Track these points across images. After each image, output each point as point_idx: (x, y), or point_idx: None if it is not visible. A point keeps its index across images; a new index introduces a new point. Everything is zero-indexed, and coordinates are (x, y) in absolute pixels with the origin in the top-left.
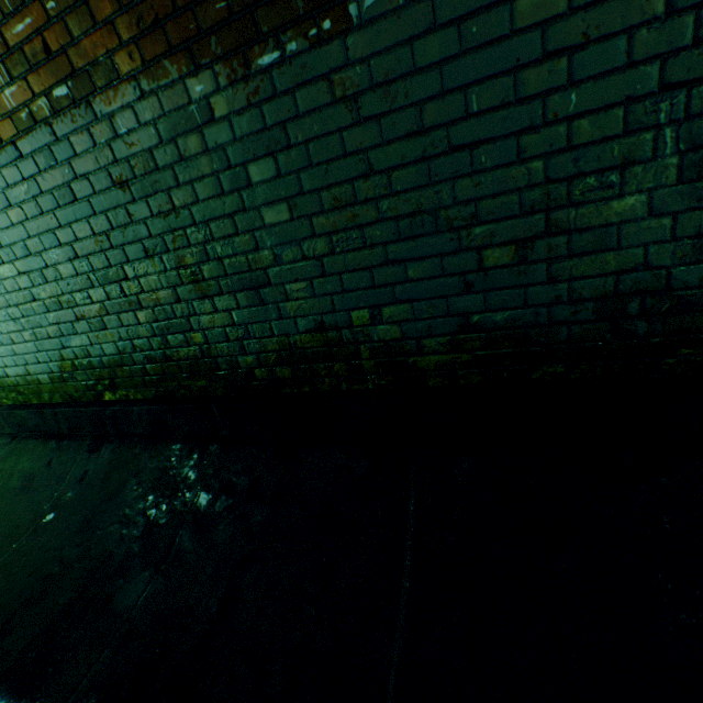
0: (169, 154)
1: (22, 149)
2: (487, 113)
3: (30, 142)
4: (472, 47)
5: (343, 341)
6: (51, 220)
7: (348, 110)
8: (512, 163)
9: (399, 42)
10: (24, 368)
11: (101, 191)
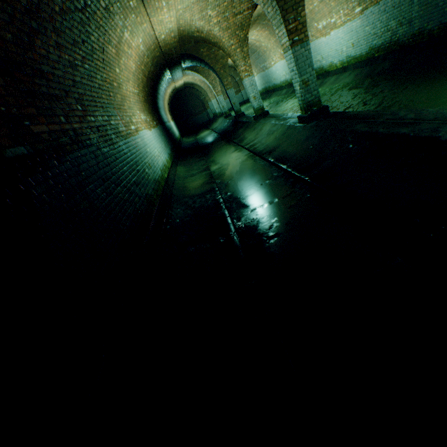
0: (402, 1)
1: (379, 4)
2: None
3: (381, 2)
4: None
5: (421, 31)
6: (379, 16)
7: None
8: None
9: None
10: (360, 52)
11: (389, 9)
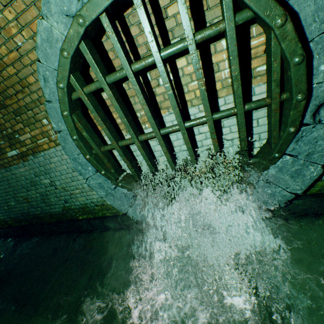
0: None
1: None
2: None
3: None
4: None
5: None
6: None
7: None
8: None
9: None
10: None
11: None
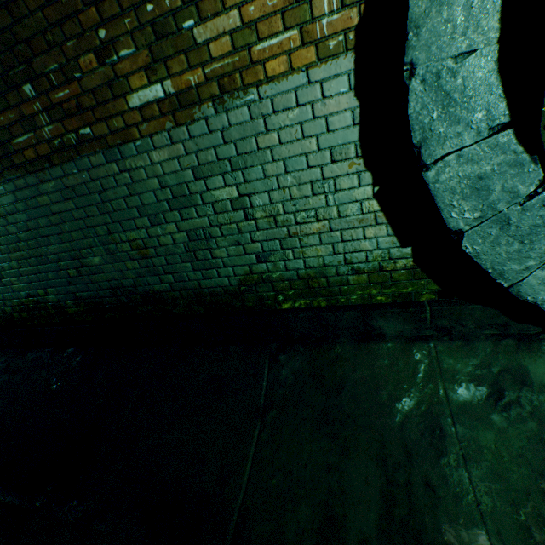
0: None
1: None
2: (47, 227)
3: None
4: (33, 208)
5: (40, 302)
6: None
7: (5, 220)
8: (62, 243)
9: (11, 203)
10: None
11: None
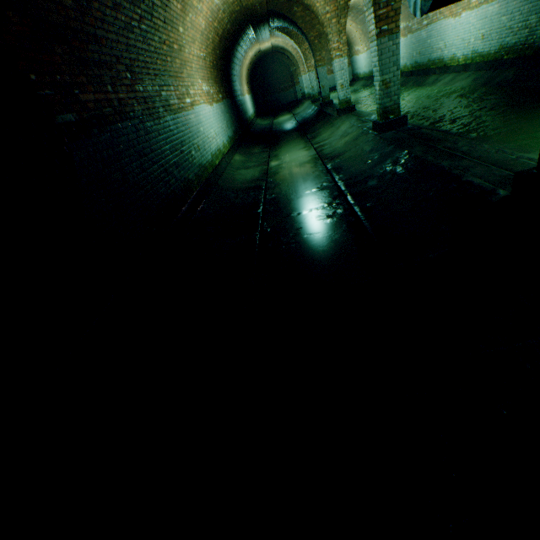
0: None
1: None
2: None
3: None
4: None
5: None
6: (520, 5)
7: None
8: None
9: None
10: (489, 50)
11: None
